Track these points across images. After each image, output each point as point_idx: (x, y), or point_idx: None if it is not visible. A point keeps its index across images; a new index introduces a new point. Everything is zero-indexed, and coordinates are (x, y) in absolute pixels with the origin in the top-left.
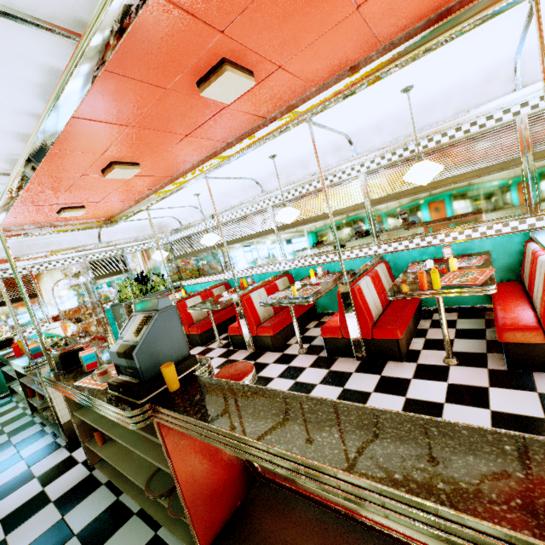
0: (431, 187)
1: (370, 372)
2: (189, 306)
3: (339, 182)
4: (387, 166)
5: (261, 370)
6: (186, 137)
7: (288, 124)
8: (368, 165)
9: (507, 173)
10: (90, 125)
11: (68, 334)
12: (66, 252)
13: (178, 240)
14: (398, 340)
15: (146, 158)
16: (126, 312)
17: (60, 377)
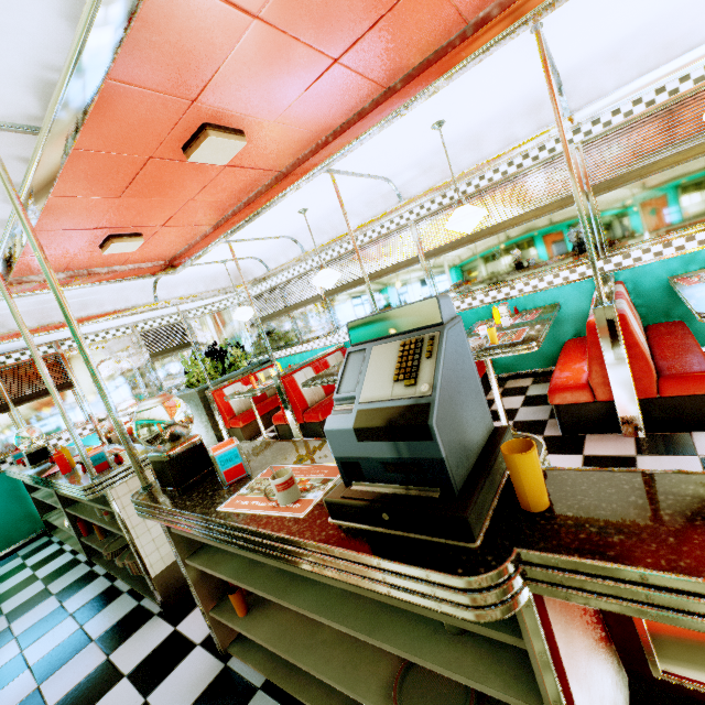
0: None
1: (670, 453)
2: (299, 382)
3: (534, 165)
4: (623, 125)
5: None
6: (332, 65)
7: (517, 22)
8: (587, 129)
9: None
10: (191, 3)
11: (178, 417)
12: (111, 316)
13: (263, 293)
14: None
15: (255, 120)
16: (200, 400)
17: (171, 500)
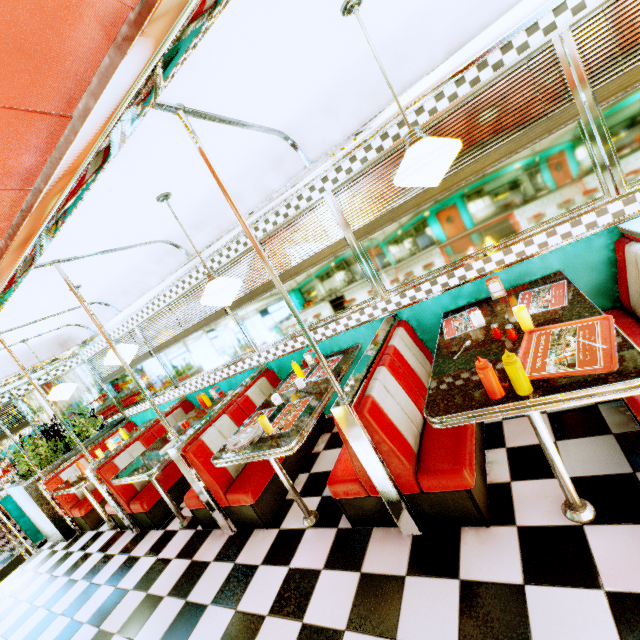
0: (441, 189)
1: (436, 571)
2: (122, 466)
3: (297, 215)
4: (363, 171)
5: (243, 590)
6: None
7: (113, 117)
8: (333, 177)
9: (557, 136)
10: None
11: None
12: None
13: (97, 354)
14: (469, 491)
15: None
16: (31, 496)
17: None
